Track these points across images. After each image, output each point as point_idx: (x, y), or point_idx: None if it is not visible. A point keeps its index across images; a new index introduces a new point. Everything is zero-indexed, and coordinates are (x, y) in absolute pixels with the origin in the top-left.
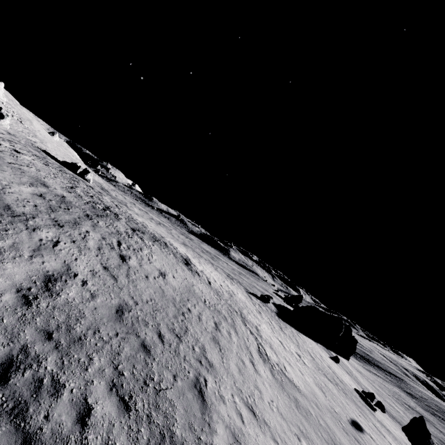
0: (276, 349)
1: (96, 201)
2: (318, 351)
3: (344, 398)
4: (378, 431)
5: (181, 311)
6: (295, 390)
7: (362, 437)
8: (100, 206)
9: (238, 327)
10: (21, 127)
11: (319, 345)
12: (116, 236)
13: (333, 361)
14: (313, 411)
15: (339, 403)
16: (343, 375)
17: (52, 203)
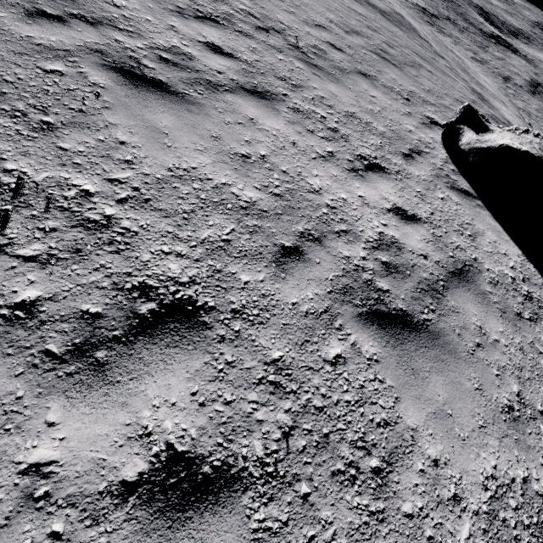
0: None
1: None
2: None
3: None
4: None
5: None
6: None
7: None
8: None
9: None
10: None
11: None
12: None
13: None
14: None
15: None
16: None
17: None
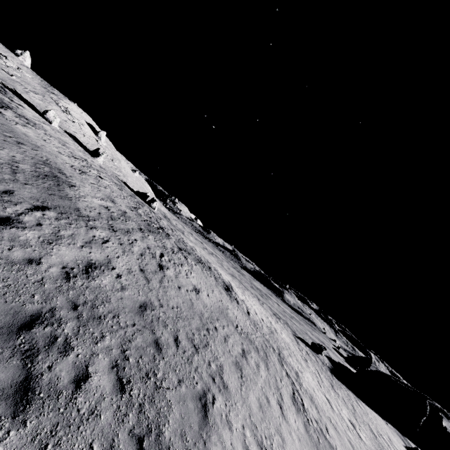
0: (318, 404)
1: (152, 221)
2: (387, 432)
3: None
4: None
5: (206, 326)
6: None
7: None
8: (155, 225)
9: (271, 363)
10: (111, 164)
11: (389, 426)
12: (161, 249)
13: None
14: None
15: None
16: None
17: (114, 214)
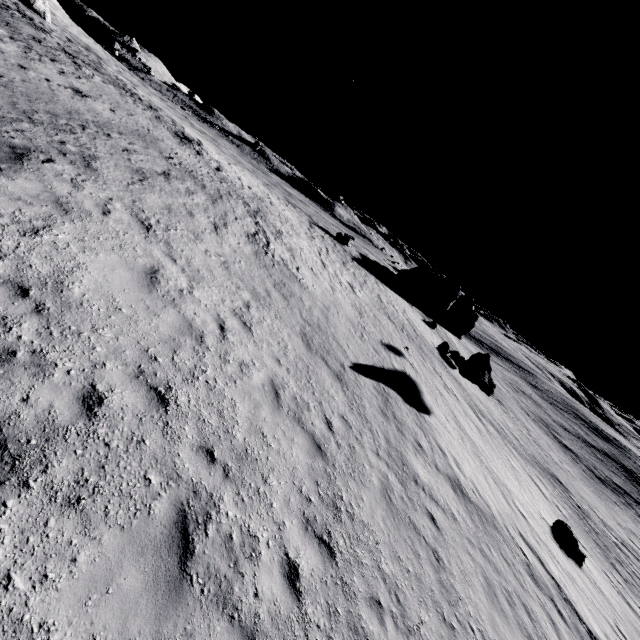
0: (300, 257)
1: None
2: (405, 308)
3: (401, 337)
4: (435, 372)
5: (80, 123)
6: (294, 282)
7: (391, 355)
8: None
9: (226, 204)
10: None
11: (414, 308)
12: None
13: (425, 324)
14: (309, 303)
15: (384, 332)
16: (431, 336)
17: None
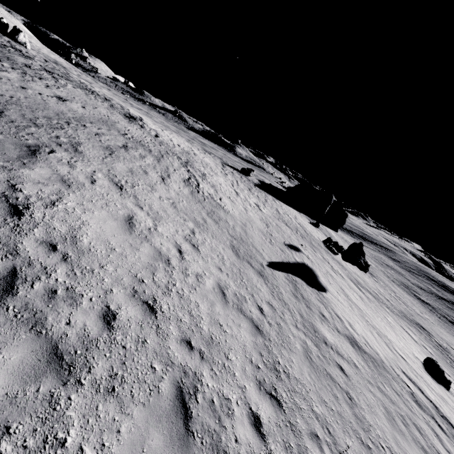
0: (220, 190)
1: None
2: (296, 215)
3: (297, 237)
4: (324, 259)
5: (66, 120)
6: (220, 209)
7: (292, 252)
8: None
9: (166, 161)
10: None
11: (302, 215)
12: None
13: (311, 225)
14: (232, 223)
15: (285, 236)
16: (317, 233)
17: None
